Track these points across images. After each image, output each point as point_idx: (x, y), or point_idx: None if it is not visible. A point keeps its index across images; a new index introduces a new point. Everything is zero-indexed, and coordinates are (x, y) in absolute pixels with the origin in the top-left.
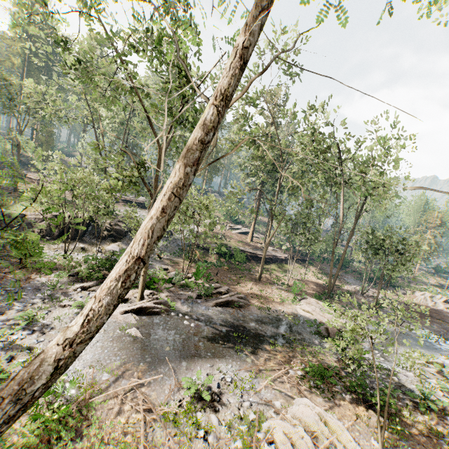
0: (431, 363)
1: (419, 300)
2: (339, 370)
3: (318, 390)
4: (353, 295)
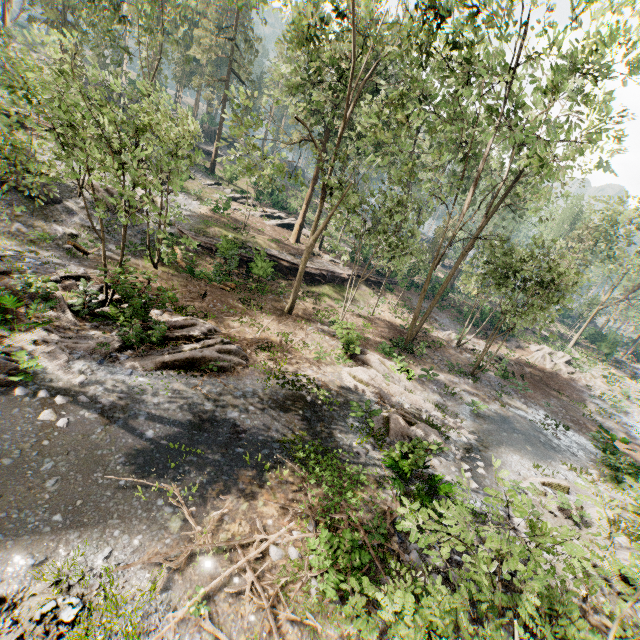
0: (551, 484)
1: (535, 359)
2: (389, 531)
3: (321, 617)
4: (445, 346)
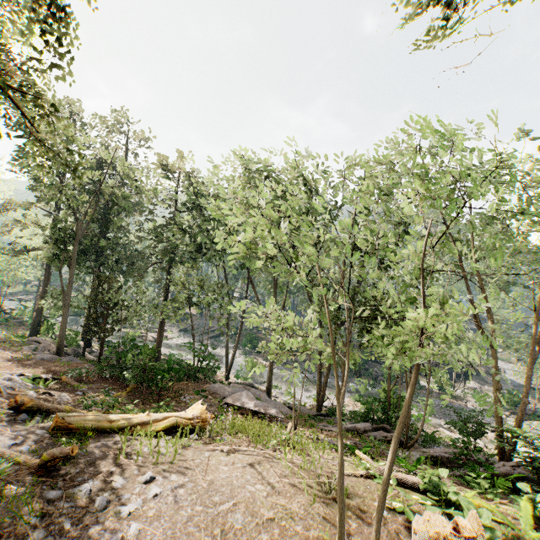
0: None
1: None
2: None
3: None
4: None
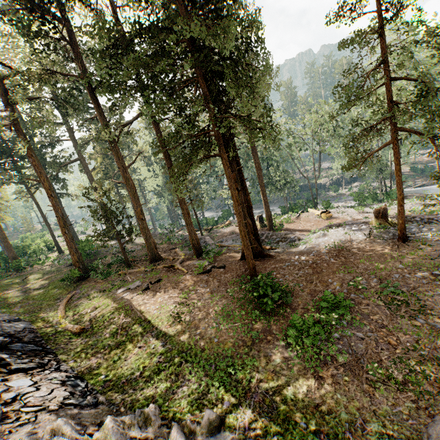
0: None
1: None
2: None
3: None
4: None
